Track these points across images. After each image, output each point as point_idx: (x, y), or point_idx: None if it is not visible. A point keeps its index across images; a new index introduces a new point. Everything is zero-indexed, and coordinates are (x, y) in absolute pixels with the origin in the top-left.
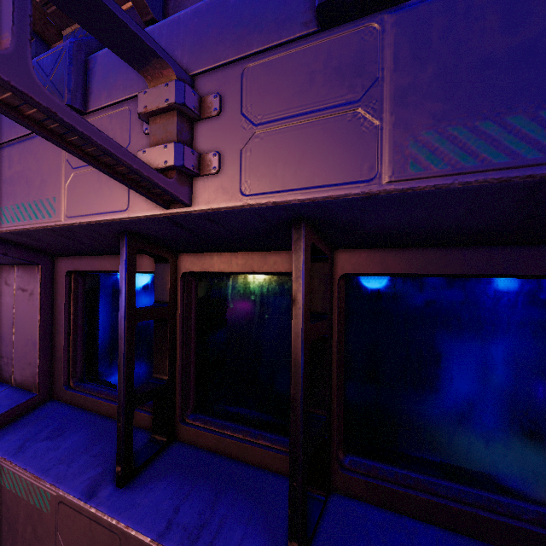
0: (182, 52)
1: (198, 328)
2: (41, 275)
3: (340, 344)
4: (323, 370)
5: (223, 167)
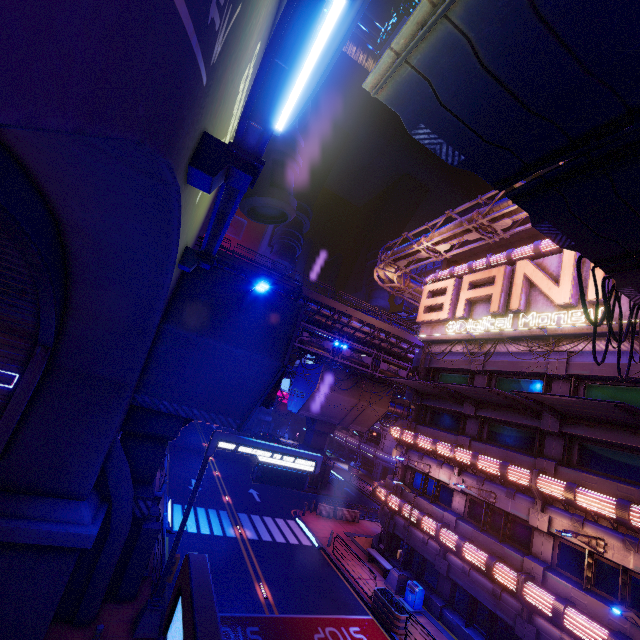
0: (603, 535)
1: (596, 569)
2: (553, 539)
3: (629, 586)
4: (625, 588)
5: (609, 554)
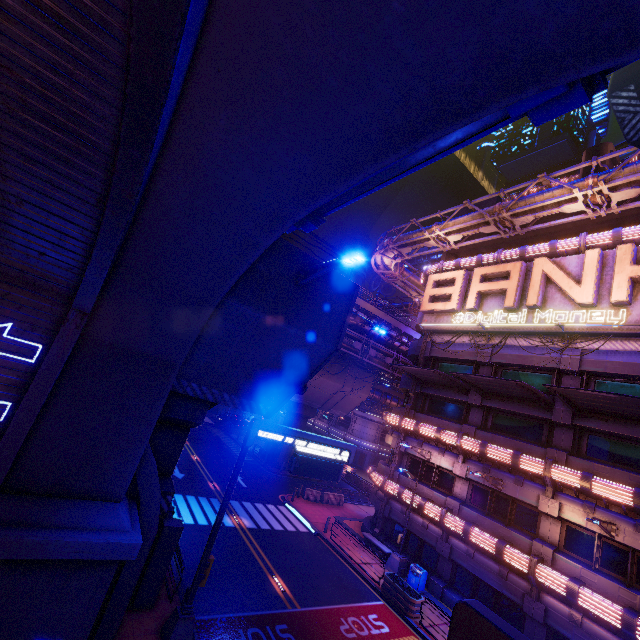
0: (614, 520)
1: (603, 550)
2: (561, 523)
3: (635, 565)
4: (632, 567)
5: (620, 537)
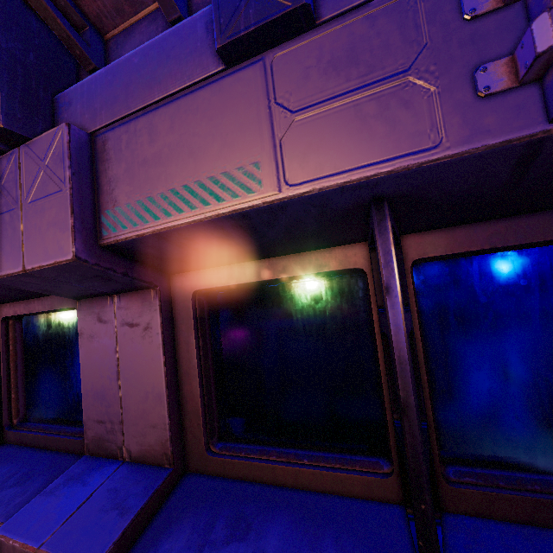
0: None
1: (424, 339)
2: (160, 300)
3: None
4: None
5: None
